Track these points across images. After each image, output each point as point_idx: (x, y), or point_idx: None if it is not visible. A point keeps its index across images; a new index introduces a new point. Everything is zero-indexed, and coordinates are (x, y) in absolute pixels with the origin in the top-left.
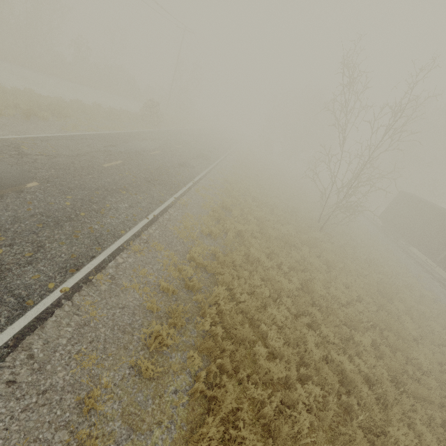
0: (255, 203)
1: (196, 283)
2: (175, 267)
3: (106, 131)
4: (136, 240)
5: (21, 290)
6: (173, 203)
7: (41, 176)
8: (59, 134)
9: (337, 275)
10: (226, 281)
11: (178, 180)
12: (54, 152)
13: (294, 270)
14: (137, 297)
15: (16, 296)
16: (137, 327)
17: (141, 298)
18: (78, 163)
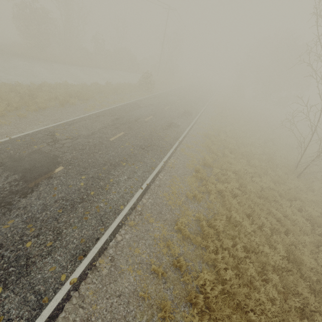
0: (232, 155)
1: (183, 264)
2: (165, 240)
3: (114, 105)
4: (132, 213)
5: (40, 285)
6: (163, 167)
7: (65, 160)
8: (81, 115)
9: None
10: (211, 258)
11: (166, 143)
12: (77, 134)
13: (276, 232)
14: (132, 281)
15: (36, 293)
16: (131, 321)
17: (135, 282)
18: (92, 141)
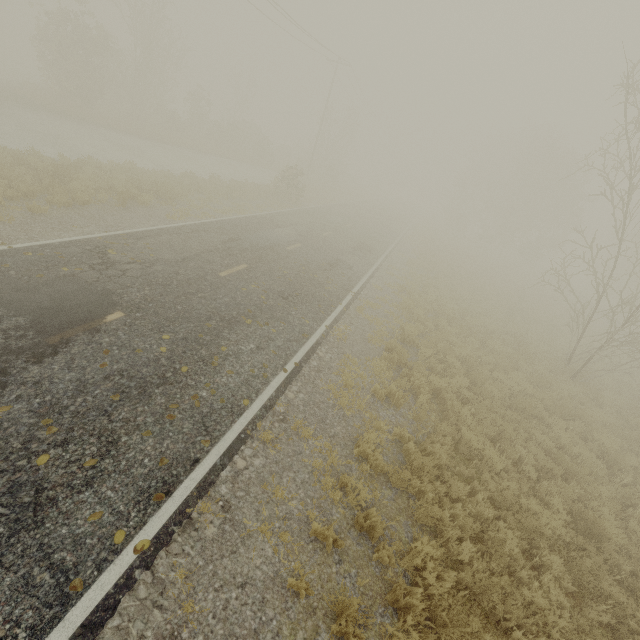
0: (454, 329)
1: (376, 524)
2: (334, 475)
3: (226, 216)
4: (266, 417)
5: (66, 551)
6: (324, 335)
7: (129, 300)
8: (162, 225)
9: (630, 484)
10: (432, 514)
11: (329, 293)
12: (152, 256)
13: (546, 475)
14: (269, 556)
15: (55, 568)
16: None
17: (277, 557)
18: (184, 273)
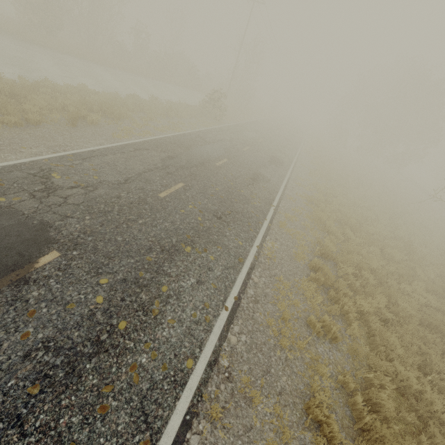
0: (359, 239)
1: None
2: None
3: (164, 133)
4: (211, 378)
5: None
6: (256, 256)
7: (67, 234)
8: (107, 144)
9: None
10: None
11: (255, 209)
12: (96, 178)
13: None
14: None
15: None
16: None
17: None
18: (125, 196)
